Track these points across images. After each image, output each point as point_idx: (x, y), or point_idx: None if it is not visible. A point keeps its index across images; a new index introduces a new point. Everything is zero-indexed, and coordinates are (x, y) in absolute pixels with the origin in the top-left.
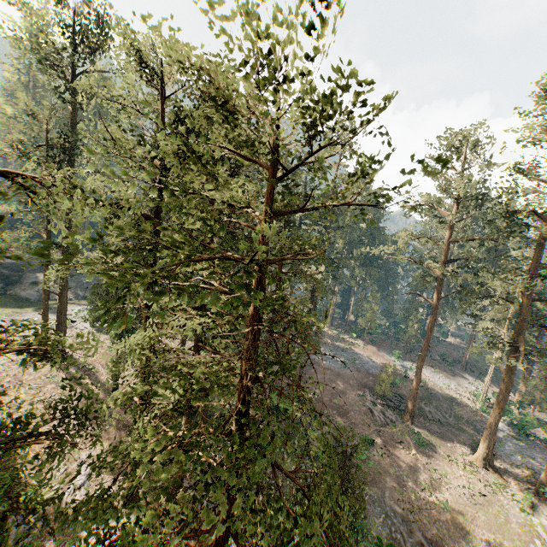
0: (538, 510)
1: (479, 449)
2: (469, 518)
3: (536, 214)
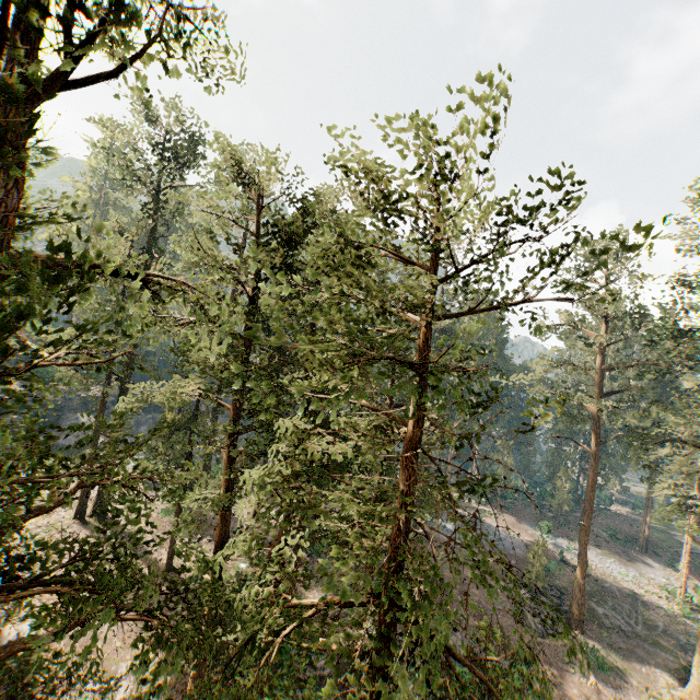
0: None
1: (692, 677)
2: None
3: None
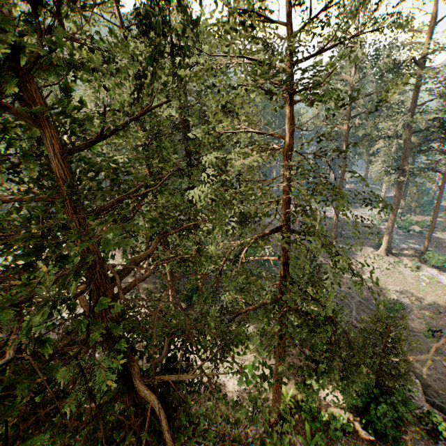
0: (421, 269)
1: (382, 245)
2: (383, 283)
3: (415, 62)
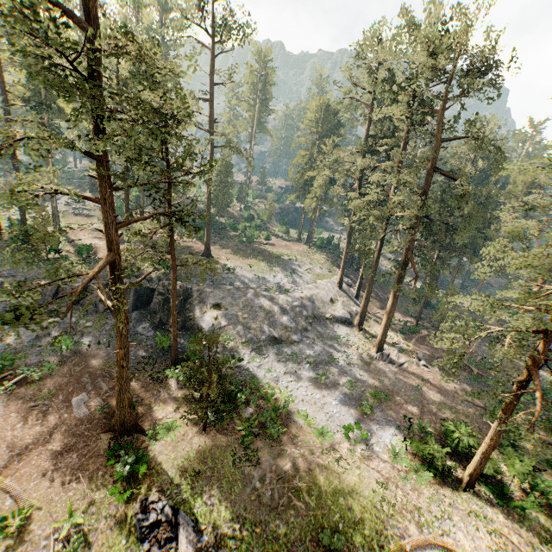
0: None
1: None
2: None
3: None
